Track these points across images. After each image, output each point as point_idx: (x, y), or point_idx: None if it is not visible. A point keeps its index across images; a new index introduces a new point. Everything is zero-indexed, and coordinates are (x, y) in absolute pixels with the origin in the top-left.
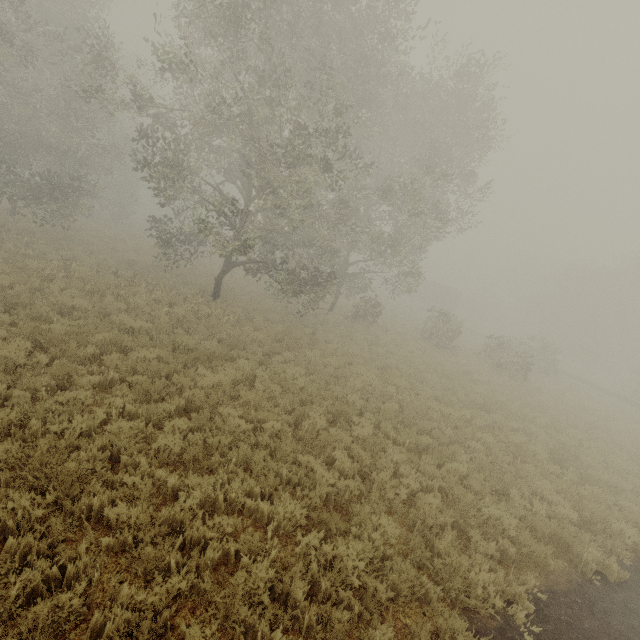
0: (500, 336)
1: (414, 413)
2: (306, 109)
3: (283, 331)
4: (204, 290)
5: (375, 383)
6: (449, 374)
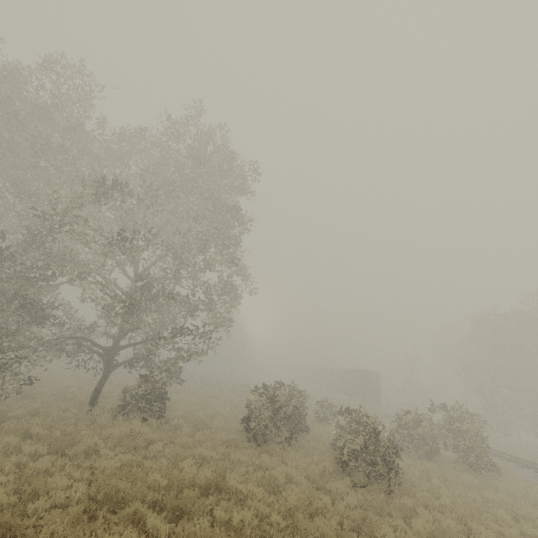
0: (398, 414)
1: None
2: (3, 169)
3: None
4: None
5: None
6: (108, 491)
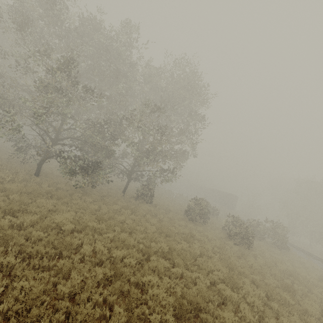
0: (249, 220)
1: (50, 242)
2: (94, 81)
3: (48, 190)
4: (30, 170)
5: (62, 221)
6: (165, 231)
